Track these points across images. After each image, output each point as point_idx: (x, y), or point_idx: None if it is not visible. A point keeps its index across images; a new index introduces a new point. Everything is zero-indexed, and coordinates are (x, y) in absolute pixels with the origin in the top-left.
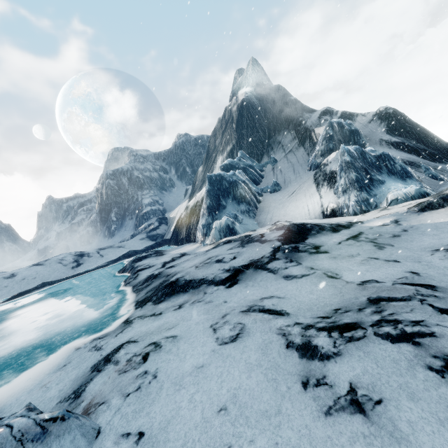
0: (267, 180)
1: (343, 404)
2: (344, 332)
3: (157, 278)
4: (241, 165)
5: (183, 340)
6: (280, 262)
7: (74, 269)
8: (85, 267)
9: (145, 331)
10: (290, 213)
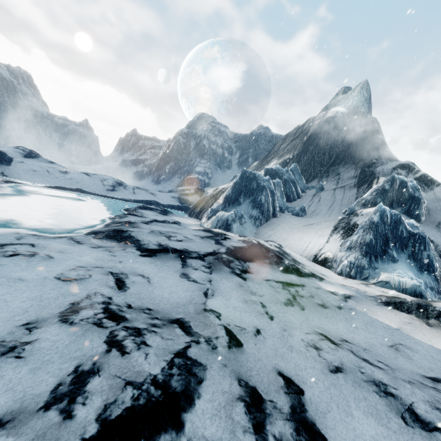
0: (301, 202)
1: (8, 345)
2: (108, 318)
3: (128, 225)
4: (285, 176)
5: (49, 262)
6: (200, 263)
7: (108, 191)
8: (116, 194)
9: (52, 246)
10: (289, 240)
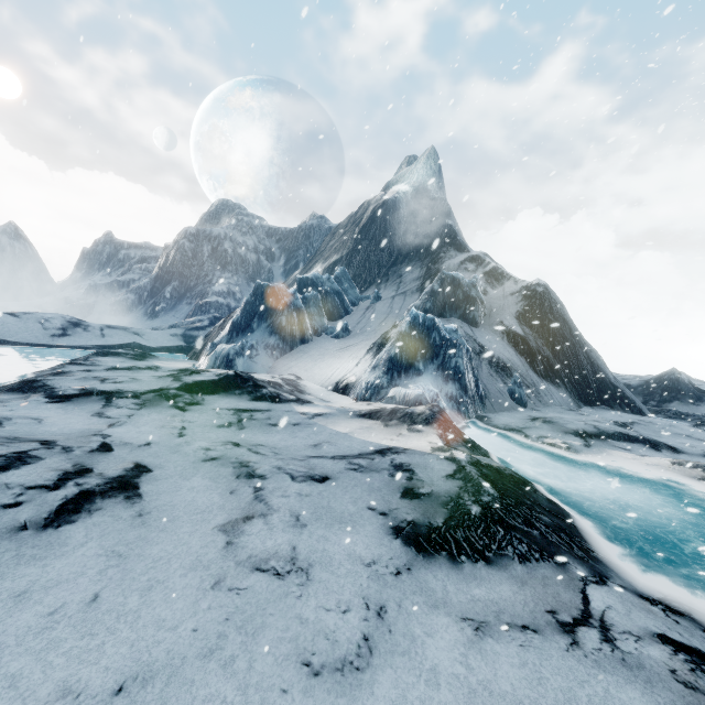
0: (349, 319)
1: None
2: None
3: (56, 375)
4: (325, 287)
5: None
6: (130, 401)
7: (54, 337)
8: (69, 340)
9: None
10: (314, 370)
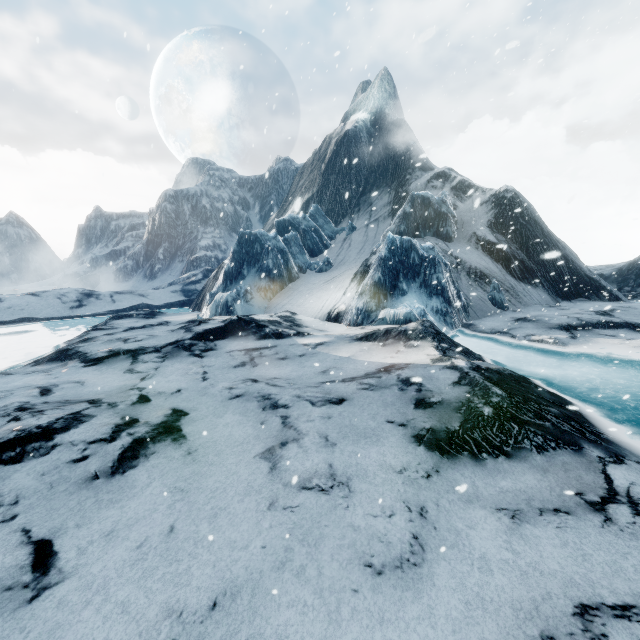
0: (329, 253)
1: None
2: (17, 411)
3: (84, 342)
4: (302, 226)
5: None
6: (154, 356)
7: (73, 309)
8: (86, 310)
9: None
10: (306, 305)
